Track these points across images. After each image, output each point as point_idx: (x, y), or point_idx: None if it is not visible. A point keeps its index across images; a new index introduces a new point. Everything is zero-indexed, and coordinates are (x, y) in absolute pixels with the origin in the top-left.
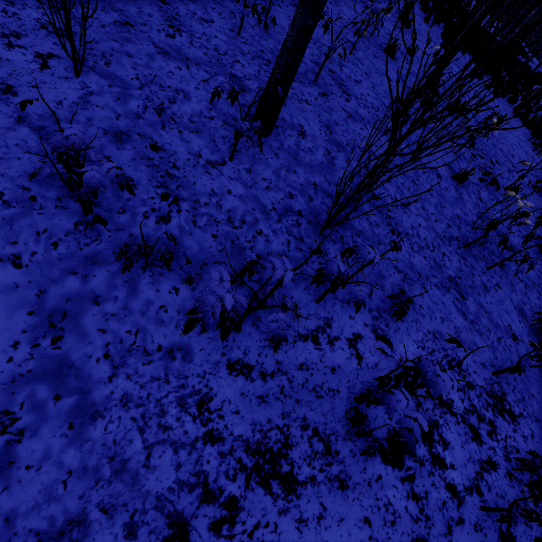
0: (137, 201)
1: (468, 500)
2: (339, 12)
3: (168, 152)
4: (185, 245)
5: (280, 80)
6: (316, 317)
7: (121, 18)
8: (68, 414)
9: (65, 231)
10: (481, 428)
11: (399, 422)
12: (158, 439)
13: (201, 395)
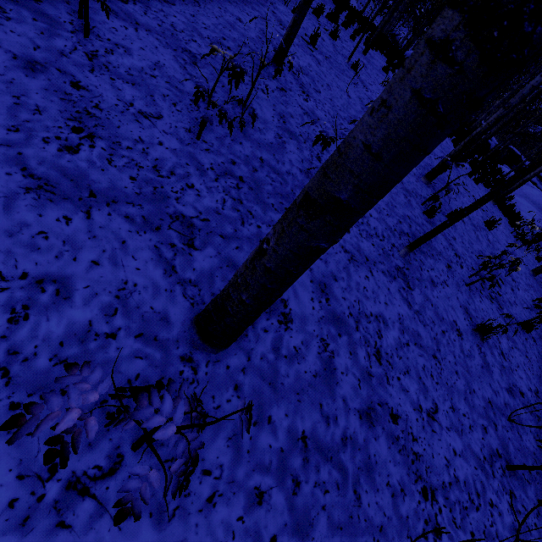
0: None
1: None
2: (331, 97)
3: None
4: None
5: (250, 304)
6: None
7: None
8: None
9: None
10: None
11: None
12: None
13: None
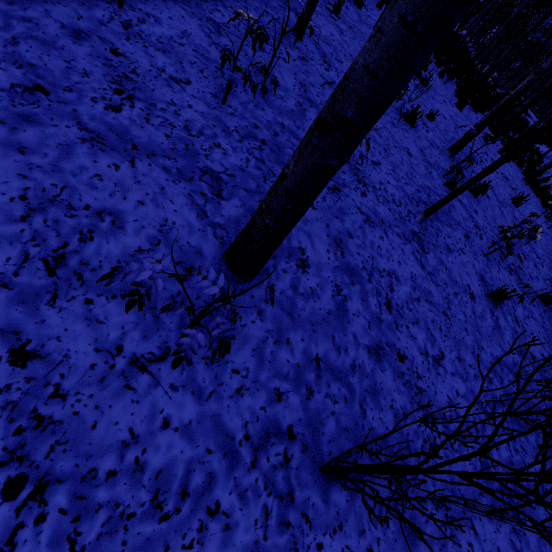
0: None
1: None
2: None
3: (49, 358)
4: None
5: (273, 227)
6: None
7: (28, 78)
8: None
9: None
10: None
11: None
12: None
13: None
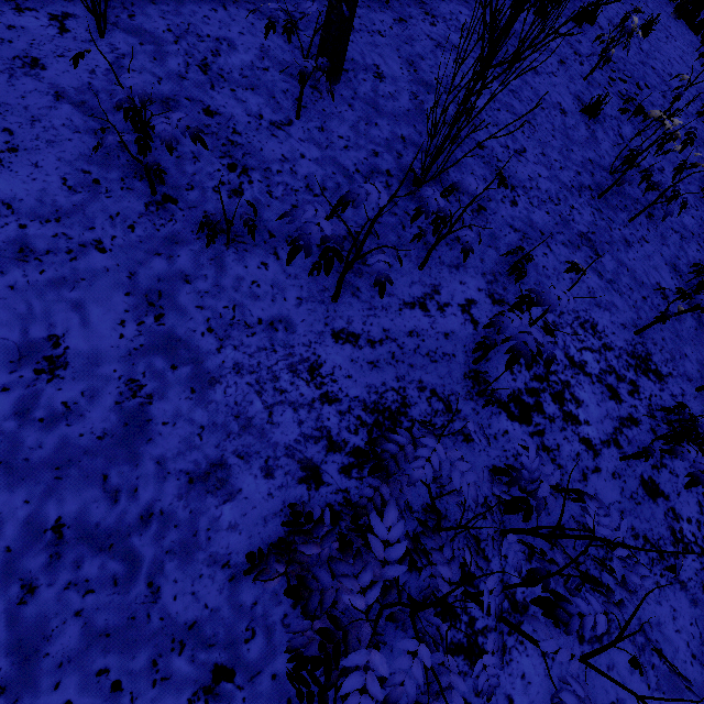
0: (203, 175)
1: (605, 452)
2: None
3: (224, 116)
4: (265, 218)
5: (343, 0)
6: (421, 284)
7: None
8: (187, 381)
9: (138, 213)
10: (620, 388)
11: (513, 338)
12: (276, 400)
13: (311, 363)
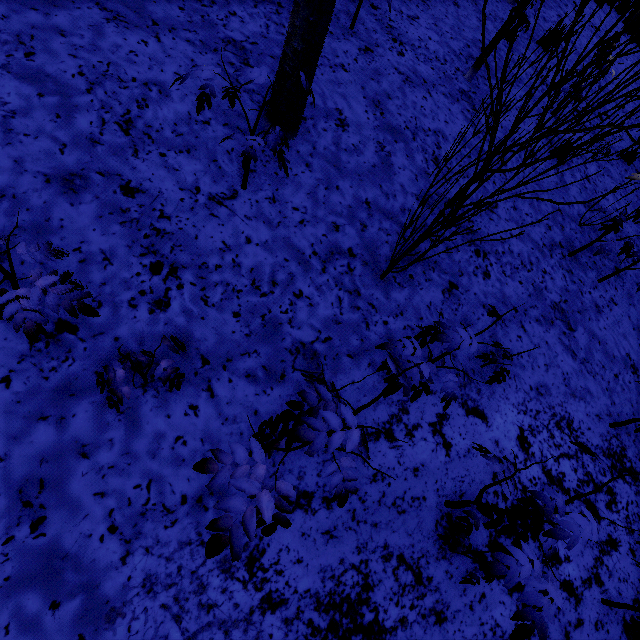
0: (116, 283)
1: (587, 595)
2: None
3: (149, 193)
4: (197, 337)
5: (301, 52)
6: (387, 402)
7: None
8: (74, 624)
9: (17, 356)
10: (598, 501)
11: (522, 597)
12: (202, 624)
13: (250, 551)
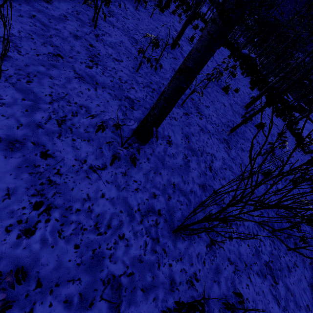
0: (5, 212)
1: None
2: None
3: (56, 158)
4: (42, 261)
5: (157, 115)
6: None
7: (55, 51)
8: None
9: None
10: None
11: None
12: None
13: None
